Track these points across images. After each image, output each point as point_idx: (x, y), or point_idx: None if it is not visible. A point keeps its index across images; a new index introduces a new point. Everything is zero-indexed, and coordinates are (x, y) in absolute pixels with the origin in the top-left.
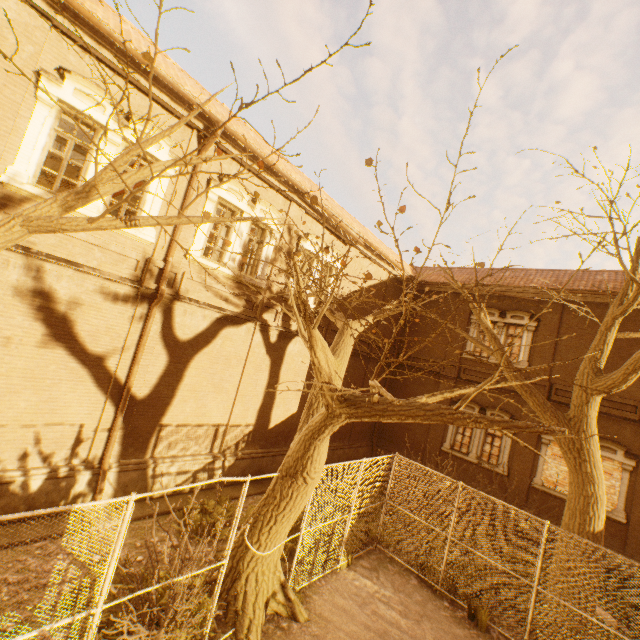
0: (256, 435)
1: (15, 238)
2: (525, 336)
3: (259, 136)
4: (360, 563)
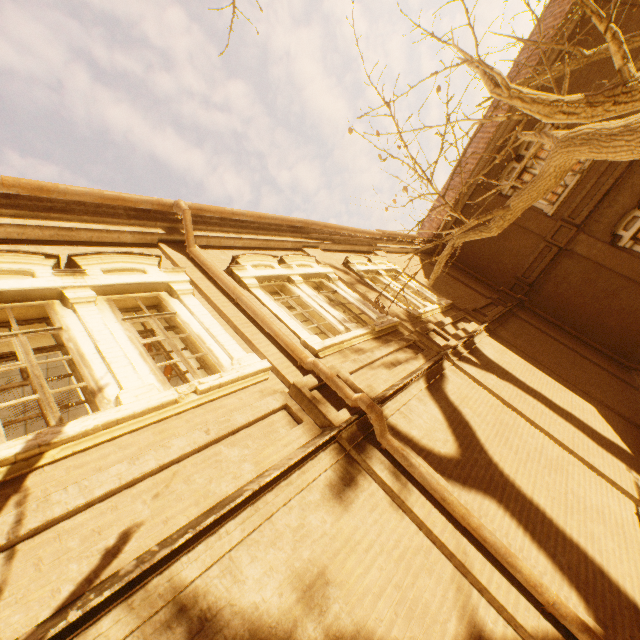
0: None
1: None
2: None
3: None
4: None
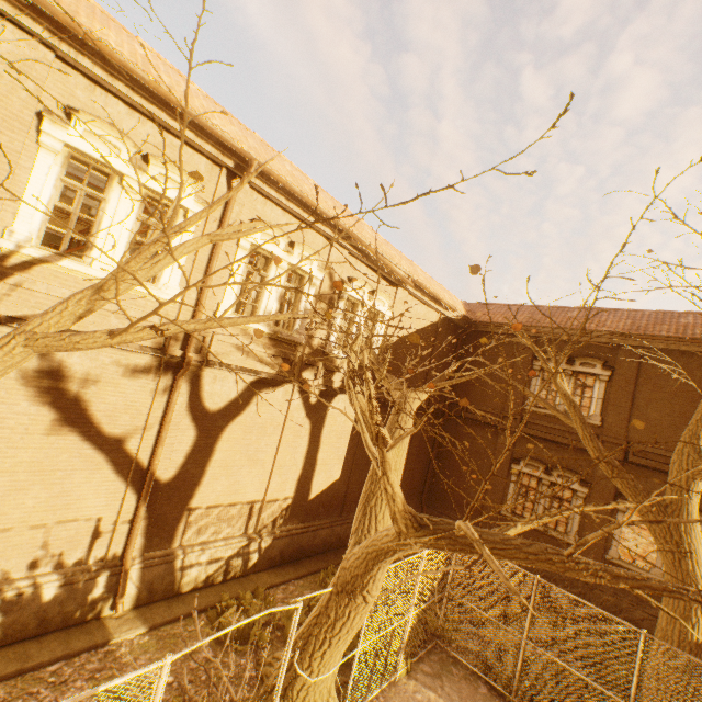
0: (295, 508)
1: (16, 361)
2: (597, 386)
3: (295, 167)
4: (420, 668)
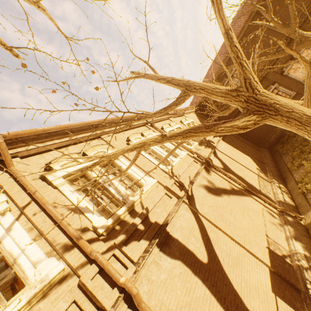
0: (261, 171)
1: None
2: None
3: None
4: None
